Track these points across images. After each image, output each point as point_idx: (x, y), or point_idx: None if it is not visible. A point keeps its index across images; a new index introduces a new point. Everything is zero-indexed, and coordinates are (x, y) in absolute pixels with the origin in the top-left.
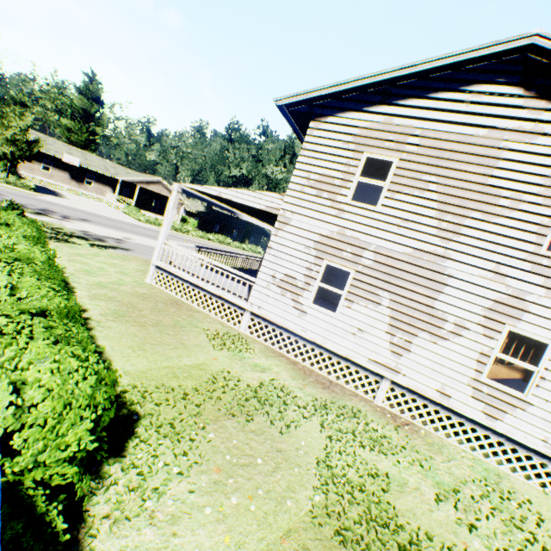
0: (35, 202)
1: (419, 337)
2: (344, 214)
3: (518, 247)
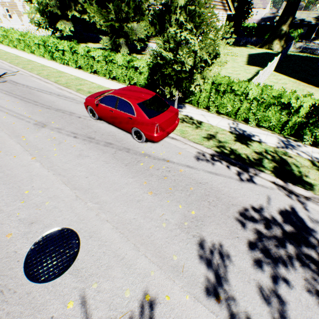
0: None
1: (22, 17)
2: None
3: None
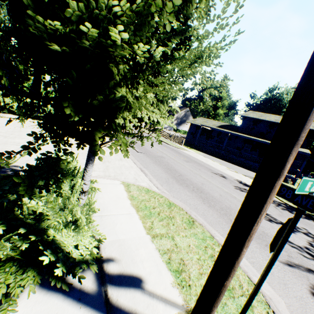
0: (227, 194)
1: None
2: None
3: None
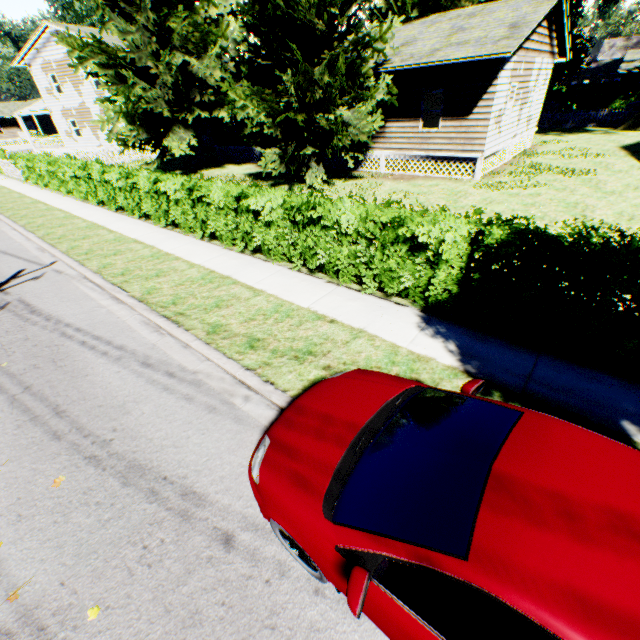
0: None
1: (99, 132)
2: (61, 101)
3: (93, 92)
